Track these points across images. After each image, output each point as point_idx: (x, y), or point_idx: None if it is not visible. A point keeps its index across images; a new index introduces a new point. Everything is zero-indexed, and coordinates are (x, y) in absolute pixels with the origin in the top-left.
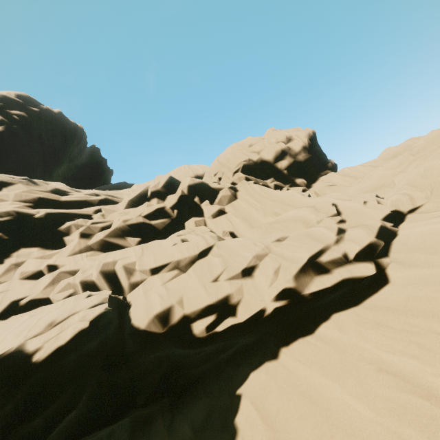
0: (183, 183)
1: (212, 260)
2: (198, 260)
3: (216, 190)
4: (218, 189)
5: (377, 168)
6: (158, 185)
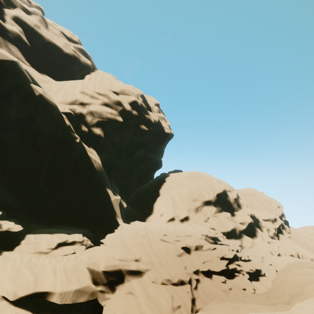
0: (279, 220)
1: None
2: None
3: (284, 226)
4: (285, 226)
5: (310, 236)
6: (272, 217)
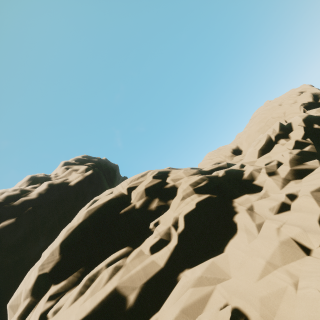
0: (295, 120)
1: None
2: None
3: None
4: None
5: None
6: (274, 131)
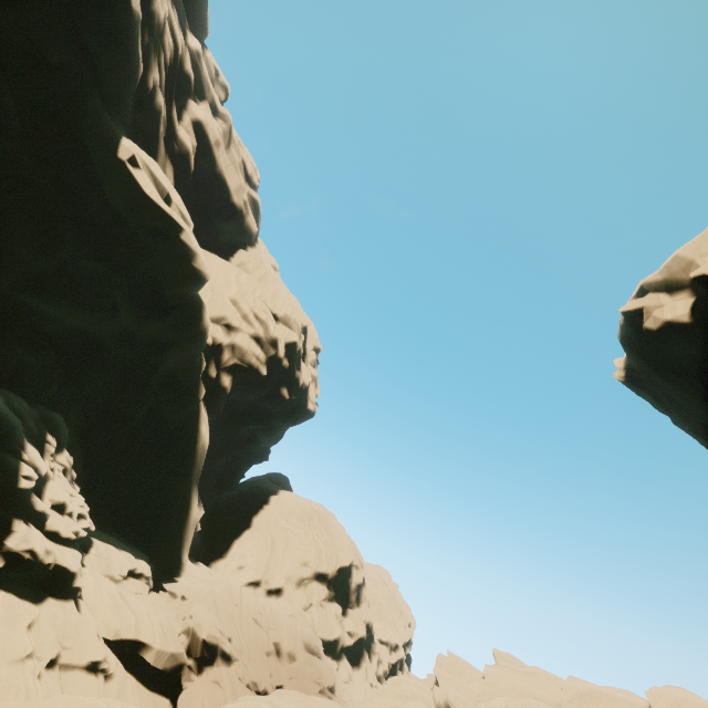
0: (401, 650)
1: None
2: None
3: (404, 665)
4: (405, 666)
5: None
6: (394, 639)
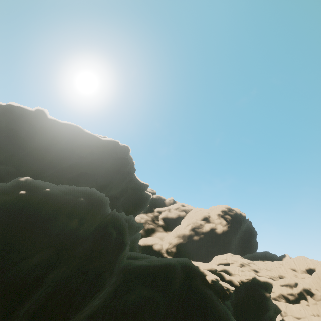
0: (299, 285)
1: (306, 319)
2: (302, 318)
3: (313, 292)
4: (313, 293)
5: None
6: (289, 282)
